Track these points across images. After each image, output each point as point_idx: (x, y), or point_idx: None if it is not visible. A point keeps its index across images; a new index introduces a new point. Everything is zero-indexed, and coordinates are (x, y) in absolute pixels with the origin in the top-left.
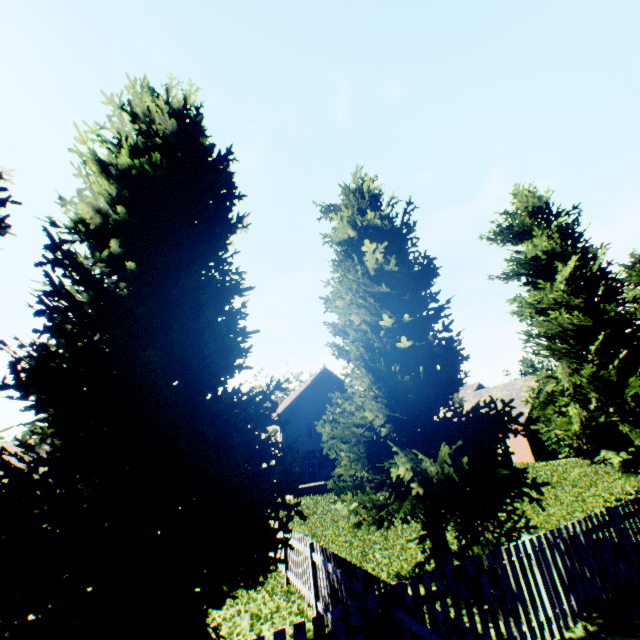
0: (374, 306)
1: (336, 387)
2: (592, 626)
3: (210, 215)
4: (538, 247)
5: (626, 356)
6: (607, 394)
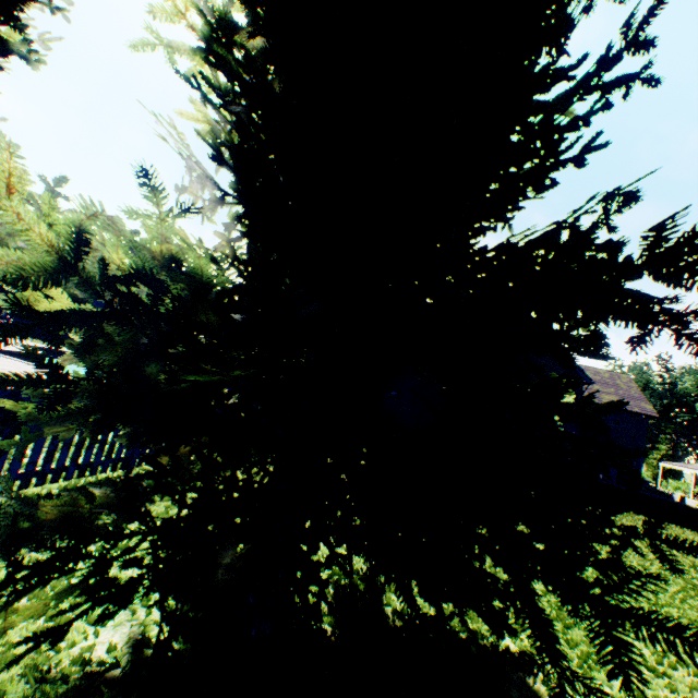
0: None
1: None
2: None
3: None
4: None
5: None
6: None
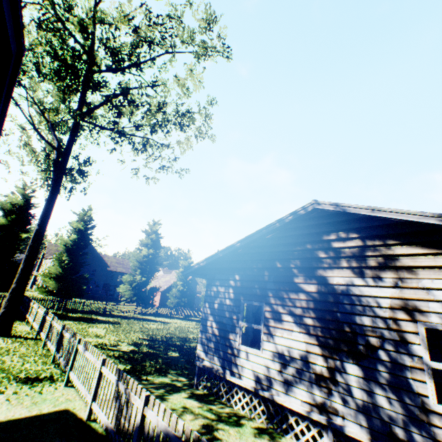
0: (68, 248)
1: (93, 253)
2: (64, 312)
3: (25, 224)
4: (144, 241)
5: (143, 277)
6: (132, 285)
